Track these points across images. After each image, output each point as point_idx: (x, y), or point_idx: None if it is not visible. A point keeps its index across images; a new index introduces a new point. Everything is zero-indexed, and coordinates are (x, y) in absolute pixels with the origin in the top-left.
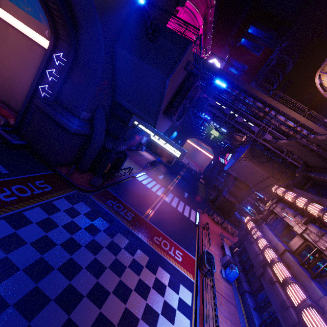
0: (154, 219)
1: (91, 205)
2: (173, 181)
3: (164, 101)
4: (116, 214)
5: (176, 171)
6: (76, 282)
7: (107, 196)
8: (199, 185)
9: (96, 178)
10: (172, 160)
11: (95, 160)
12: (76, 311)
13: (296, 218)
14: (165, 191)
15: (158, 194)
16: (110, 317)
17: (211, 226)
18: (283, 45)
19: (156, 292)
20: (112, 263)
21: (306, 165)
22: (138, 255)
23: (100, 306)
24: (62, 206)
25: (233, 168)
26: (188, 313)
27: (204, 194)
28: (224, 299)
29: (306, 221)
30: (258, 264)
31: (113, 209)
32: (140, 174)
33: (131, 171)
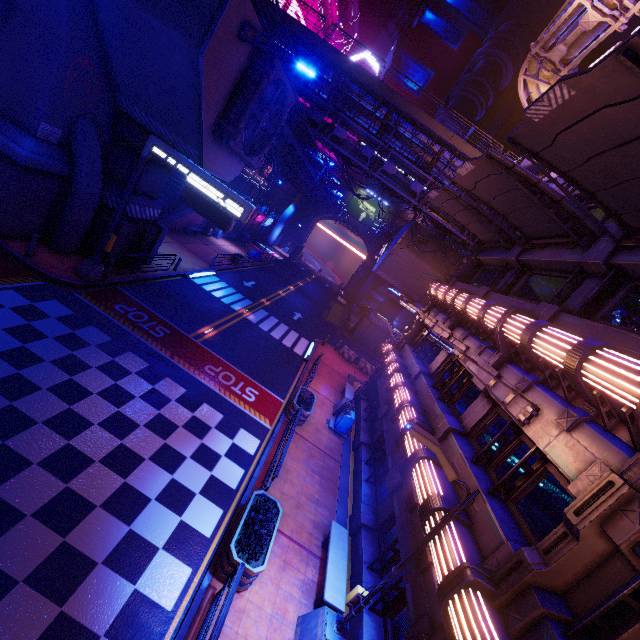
0: (214, 342)
1: (75, 307)
2: (276, 294)
3: (205, 106)
4: (131, 327)
5: (288, 279)
6: (24, 404)
7: (116, 299)
8: (333, 305)
9: (90, 262)
10: (229, 223)
11: (90, 232)
12: (20, 439)
13: (445, 325)
14: (251, 305)
15: (235, 308)
16: (87, 451)
17: (334, 364)
18: (499, 29)
19: (189, 433)
20: (106, 389)
21: (478, 242)
22: (164, 384)
23: (69, 437)
24: (8, 301)
25: (386, 267)
26: (244, 462)
27: (339, 320)
28: (320, 452)
29: (453, 324)
30: (384, 403)
31: (126, 319)
32: (202, 274)
33: (178, 265)
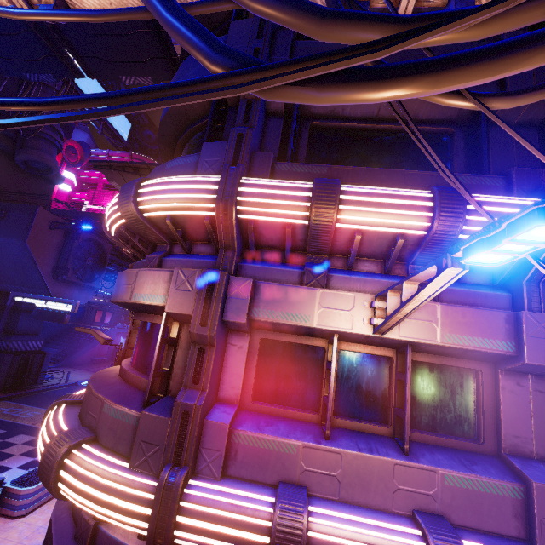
0: None
1: None
2: None
3: (40, 264)
4: (2, 416)
5: None
6: None
7: None
8: None
9: None
10: (65, 317)
11: None
12: None
13: None
14: None
15: None
16: None
17: None
18: None
19: (24, 456)
20: None
21: None
22: (15, 438)
23: None
24: None
25: None
26: None
27: None
28: None
29: None
30: None
31: None
32: None
33: (68, 377)
